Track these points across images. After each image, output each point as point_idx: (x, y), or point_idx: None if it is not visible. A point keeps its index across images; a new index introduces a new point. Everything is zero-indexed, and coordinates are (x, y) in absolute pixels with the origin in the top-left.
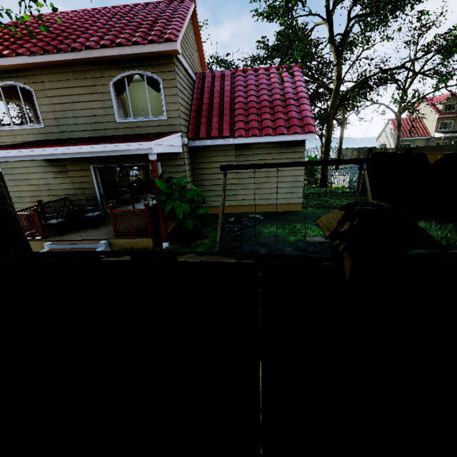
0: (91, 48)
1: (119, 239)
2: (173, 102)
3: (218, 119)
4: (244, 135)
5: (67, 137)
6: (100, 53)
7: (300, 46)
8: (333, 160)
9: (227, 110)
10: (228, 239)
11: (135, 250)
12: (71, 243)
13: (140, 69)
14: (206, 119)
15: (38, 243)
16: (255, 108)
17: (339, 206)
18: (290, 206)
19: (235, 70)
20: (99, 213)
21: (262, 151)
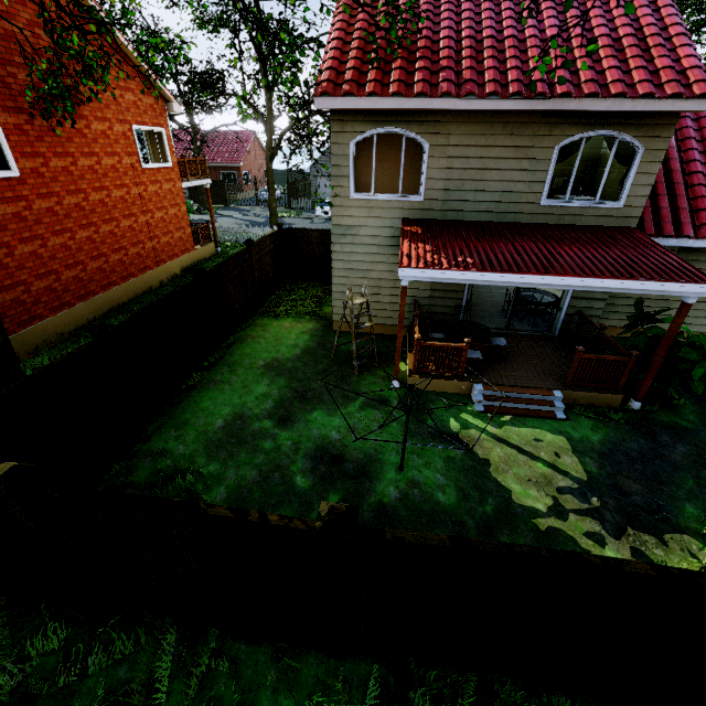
0: (566, 95)
1: (576, 391)
2: (645, 184)
3: (667, 202)
4: None
5: (452, 218)
6: (579, 104)
7: None
8: None
9: (680, 186)
10: (705, 400)
11: (594, 407)
12: (516, 392)
13: (615, 129)
14: (649, 201)
15: (457, 384)
16: None
17: None
18: None
19: None
20: (504, 339)
21: None
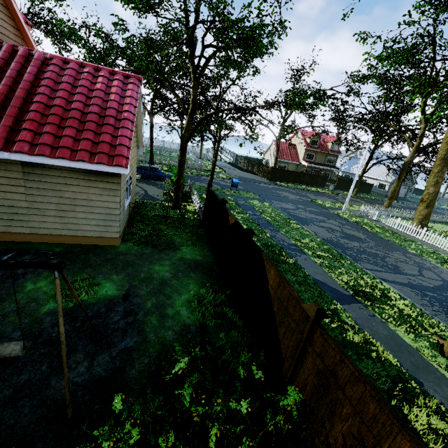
0: None
1: None
2: None
3: None
4: (26, 151)
5: None
6: None
7: (143, 56)
8: (6, 262)
9: (13, 109)
10: None
11: None
12: None
13: None
14: None
15: None
16: (60, 117)
17: (164, 242)
18: (105, 240)
19: (52, 55)
20: None
21: (63, 174)
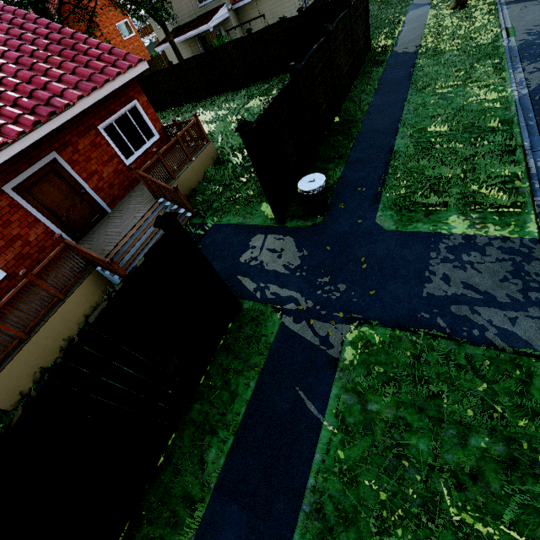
0: None
1: None
2: None
3: None
4: None
5: (183, 24)
6: None
7: None
8: (254, 18)
9: None
10: None
11: None
12: None
13: None
14: None
15: None
16: None
17: None
18: None
19: None
20: None
21: None
